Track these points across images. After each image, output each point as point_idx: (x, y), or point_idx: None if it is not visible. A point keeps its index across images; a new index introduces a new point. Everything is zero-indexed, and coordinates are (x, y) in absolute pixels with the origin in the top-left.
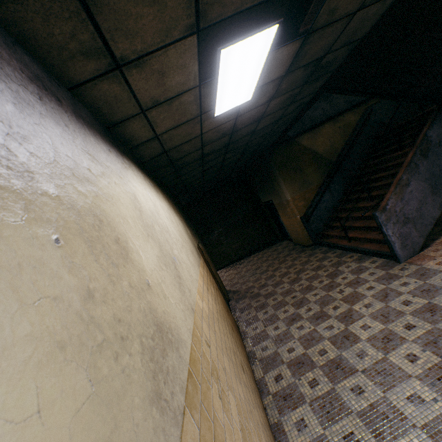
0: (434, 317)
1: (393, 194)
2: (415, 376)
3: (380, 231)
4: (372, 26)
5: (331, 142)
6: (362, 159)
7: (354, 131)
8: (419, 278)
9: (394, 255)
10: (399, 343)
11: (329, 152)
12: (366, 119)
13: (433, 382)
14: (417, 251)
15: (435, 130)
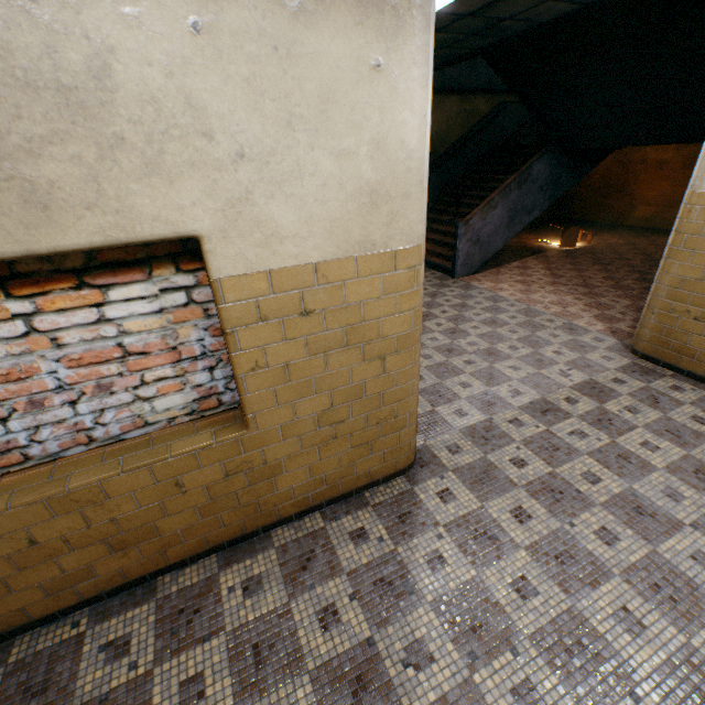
0: (462, 309)
1: (480, 211)
2: (437, 332)
3: (450, 250)
4: (553, 19)
5: (448, 126)
6: (468, 168)
7: (477, 126)
8: (463, 290)
9: (453, 271)
10: (434, 318)
11: (441, 139)
12: (494, 118)
13: (447, 334)
14: (471, 274)
15: (540, 165)
